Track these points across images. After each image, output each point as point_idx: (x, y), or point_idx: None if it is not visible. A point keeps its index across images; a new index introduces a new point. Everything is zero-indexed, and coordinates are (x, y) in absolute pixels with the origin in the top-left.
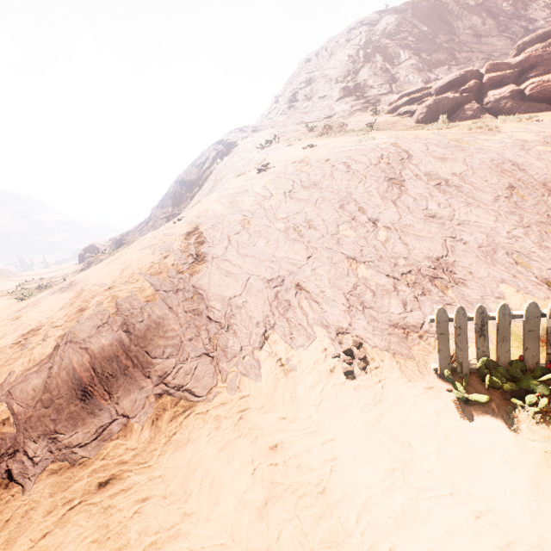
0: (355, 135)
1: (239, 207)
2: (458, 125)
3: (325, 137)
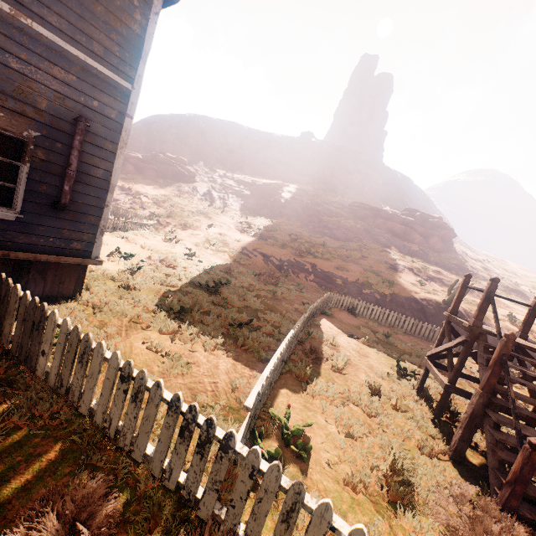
0: None
1: None
2: None
3: None
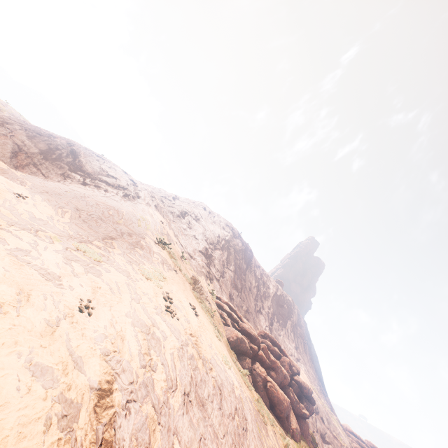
0: (216, 332)
1: (153, 378)
2: (251, 389)
3: (195, 294)
